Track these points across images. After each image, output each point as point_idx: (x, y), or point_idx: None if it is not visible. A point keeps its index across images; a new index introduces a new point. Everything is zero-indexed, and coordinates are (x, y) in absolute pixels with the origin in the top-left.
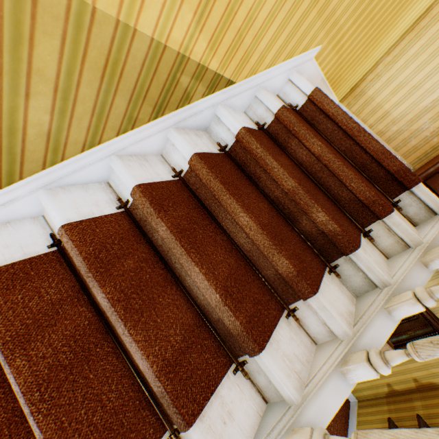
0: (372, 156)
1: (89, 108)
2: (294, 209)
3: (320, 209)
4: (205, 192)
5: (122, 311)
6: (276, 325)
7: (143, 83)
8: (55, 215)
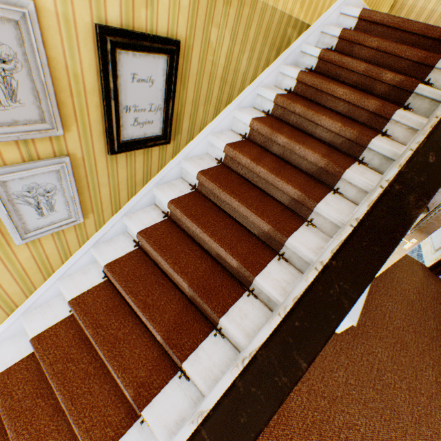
0: (418, 34)
1: (256, 57)
2: (369, 83)
3: (387, 72)
4: (309, 92)
5: (295, 140)
6: (376, 136)
7: (274, 37)
8: (245, 117)
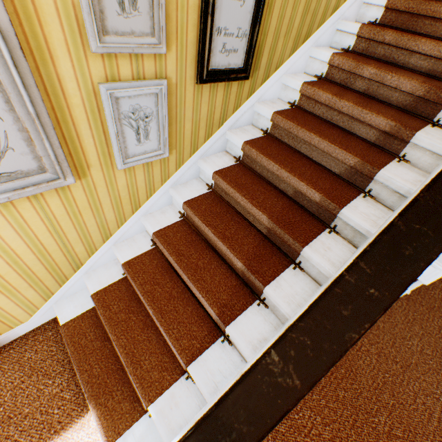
0: None
1: None
2: None
3: None
4: (400, 20)
5: (385, 70)
6: None
7: None
8: (324, 53)
